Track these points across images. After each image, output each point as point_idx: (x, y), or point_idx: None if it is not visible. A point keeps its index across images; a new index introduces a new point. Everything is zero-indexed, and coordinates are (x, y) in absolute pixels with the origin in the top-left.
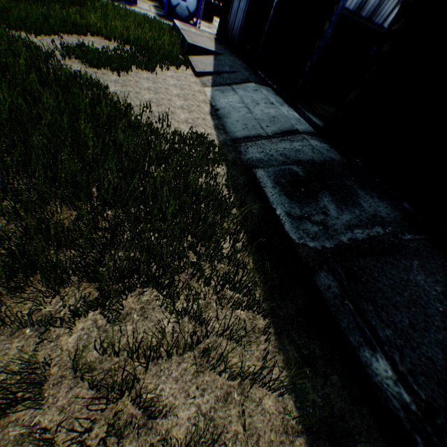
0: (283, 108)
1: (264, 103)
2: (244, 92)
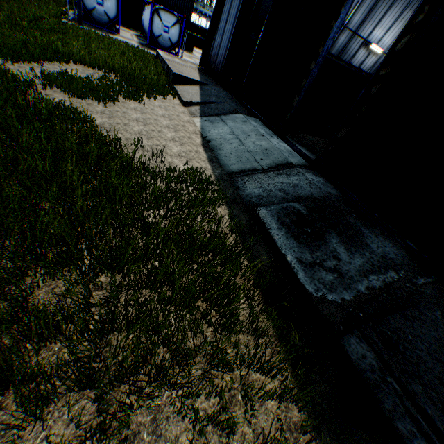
0: (274, 140)
1: (254, 134)
2: (233, 123)
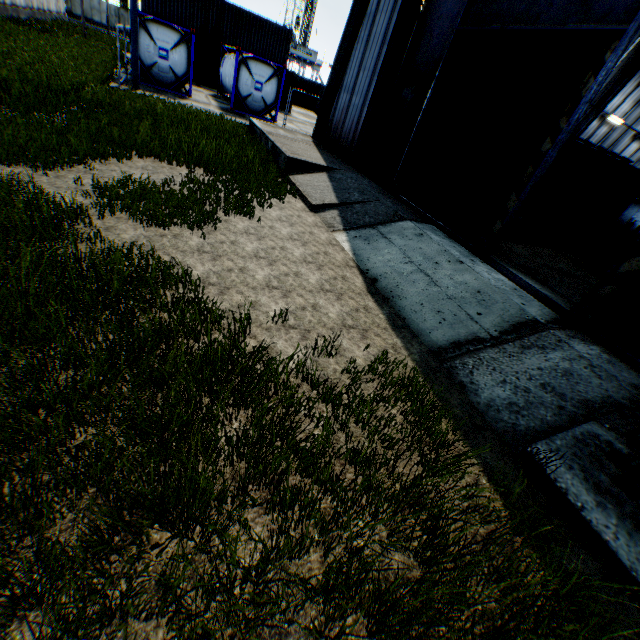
0: (480, 268)
1: (446, 260)
2: (402, 239)
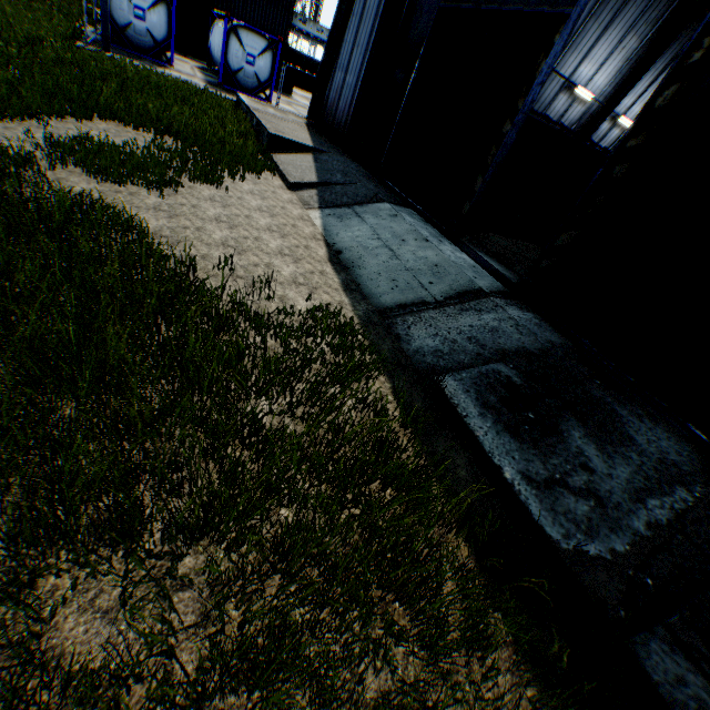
0: (445, 247)
1: (413, 238)
2: (375, 219)
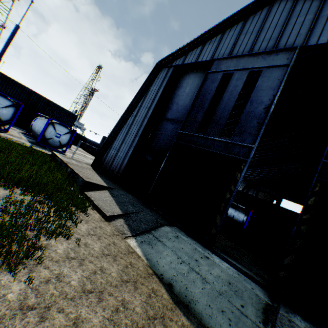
0: (216, 259)
1: (200, 256)
2: (169, 241)
